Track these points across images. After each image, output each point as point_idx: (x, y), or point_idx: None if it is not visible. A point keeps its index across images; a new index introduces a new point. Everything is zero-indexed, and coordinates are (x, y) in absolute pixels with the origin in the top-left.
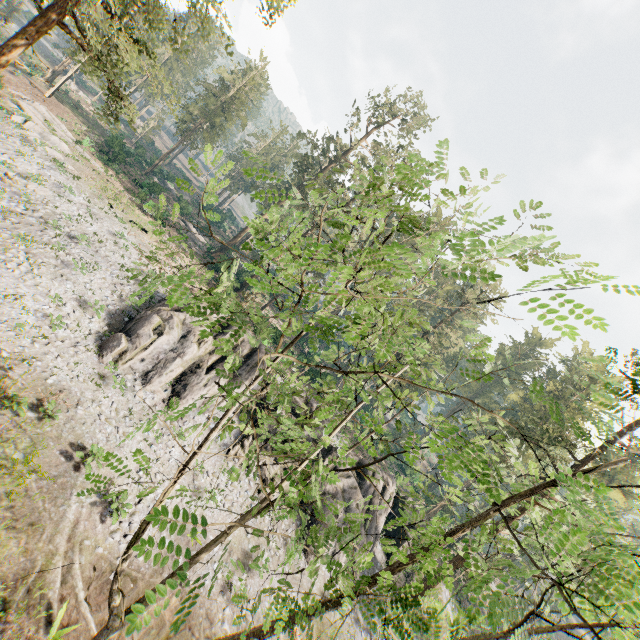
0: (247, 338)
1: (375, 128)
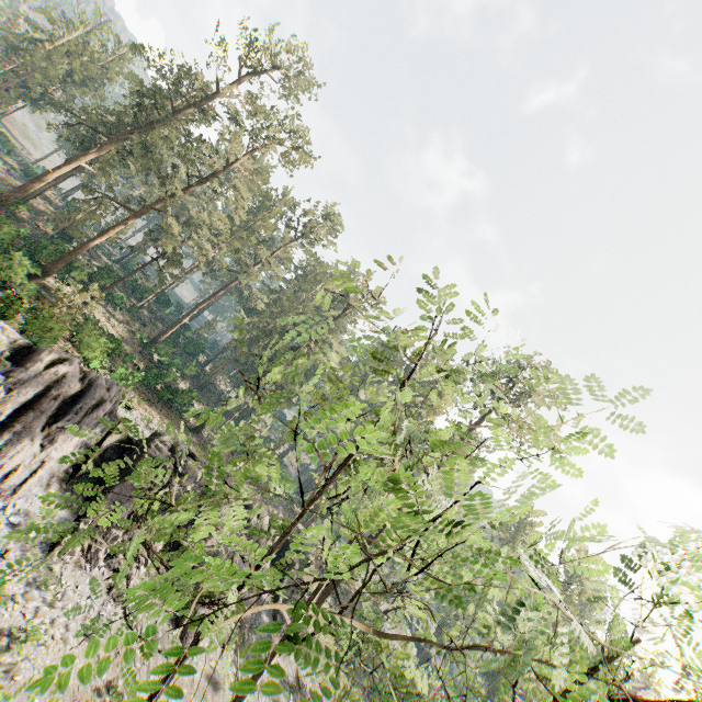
0: (72, 371)
1: (251, 75)
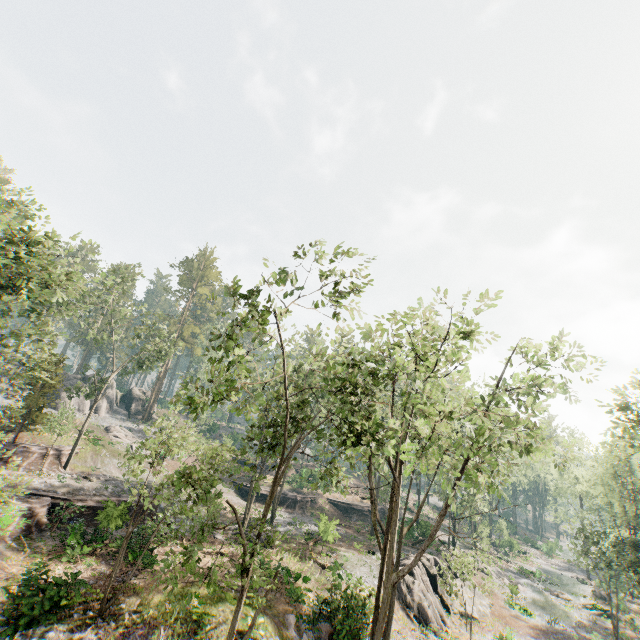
0: None
1: None
